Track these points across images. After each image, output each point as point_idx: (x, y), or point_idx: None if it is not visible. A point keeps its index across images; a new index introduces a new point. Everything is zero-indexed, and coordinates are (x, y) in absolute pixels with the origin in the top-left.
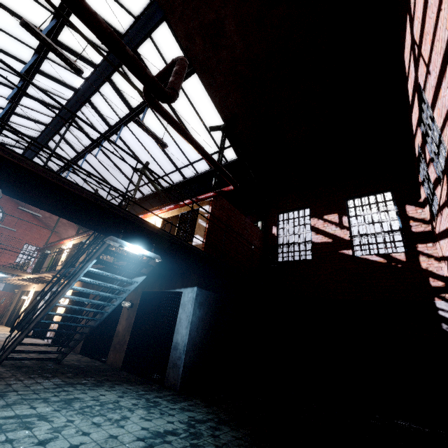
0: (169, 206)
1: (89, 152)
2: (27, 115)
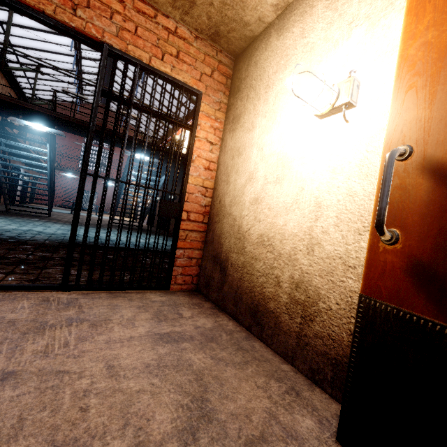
0: (190, 121)
1: (140, 78)
2: (89, 58)
